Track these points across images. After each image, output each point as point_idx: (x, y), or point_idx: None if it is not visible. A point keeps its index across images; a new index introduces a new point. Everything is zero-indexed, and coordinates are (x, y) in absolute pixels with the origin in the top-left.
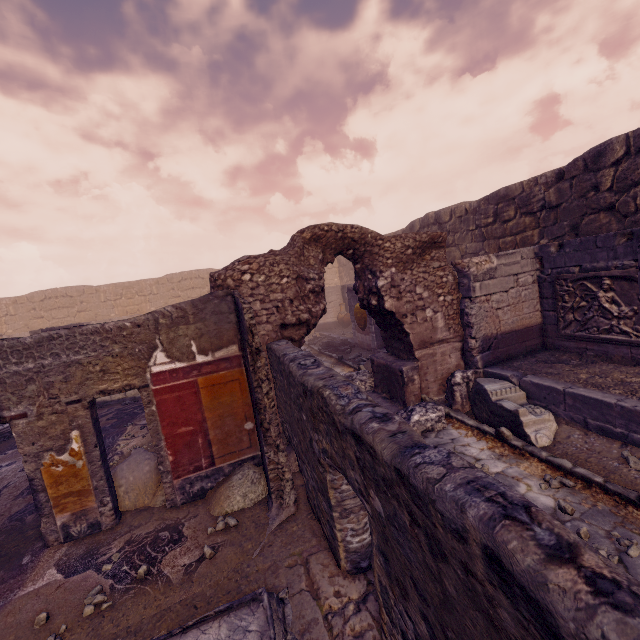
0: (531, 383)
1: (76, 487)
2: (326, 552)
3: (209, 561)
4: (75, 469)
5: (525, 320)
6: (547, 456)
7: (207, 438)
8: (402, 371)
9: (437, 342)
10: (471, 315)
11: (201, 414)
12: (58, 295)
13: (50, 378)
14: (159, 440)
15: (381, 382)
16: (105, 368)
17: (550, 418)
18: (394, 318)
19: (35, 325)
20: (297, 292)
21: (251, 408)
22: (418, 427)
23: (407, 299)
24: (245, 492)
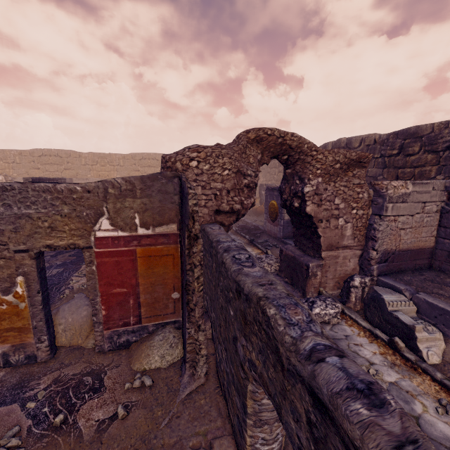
0: (424, 301)
1: (17, 324)
2: (229, 439)
3: (120, 421)
4: (18, 309)
5: (421, 242)
6: (442, 378)
7: (138, 300)
8: (308, 266)
9: (342, 247)
10: (378, 230)
11: (135, 279)
12: (51, 154)
13: (1, 226)
14: (95, 295)
15: (286, 269)
16: (53, 225)
17: (440, 337)
18: (310, 221)
19: (33, 173)
20: (235, 184)
21: (180, 281)
22: (317, 318)
23: (326, 207)
24: (163, 353)
